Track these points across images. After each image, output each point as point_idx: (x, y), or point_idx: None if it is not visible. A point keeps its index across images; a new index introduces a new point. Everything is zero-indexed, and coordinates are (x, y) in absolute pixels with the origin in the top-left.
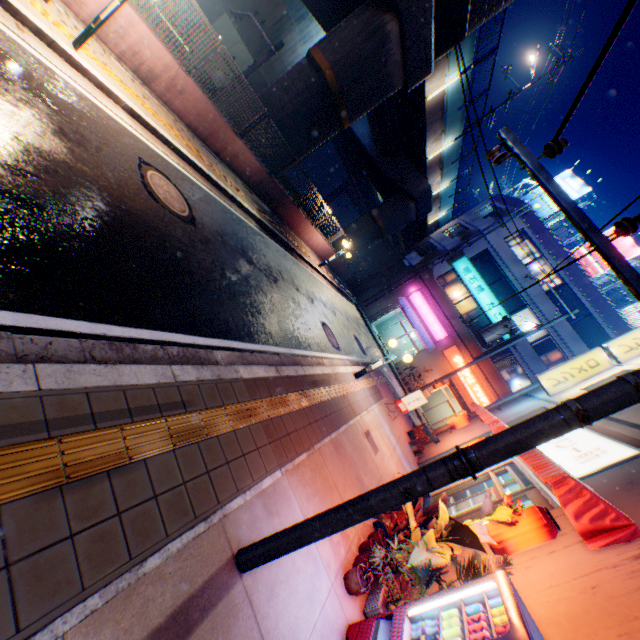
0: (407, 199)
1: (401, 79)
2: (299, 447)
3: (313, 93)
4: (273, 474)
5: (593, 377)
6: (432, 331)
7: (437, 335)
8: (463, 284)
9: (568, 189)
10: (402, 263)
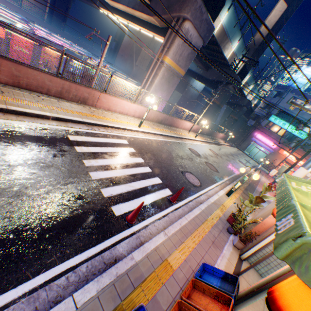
0: (242, 107)
1: (234, 91)
2: (256, 184)
3: (214, 108)
4: (256, 187)
5: None
6: (270, 146)
7: (272, 146)
8: (275, 125)
9: (307, 73)
10: (247, 125)
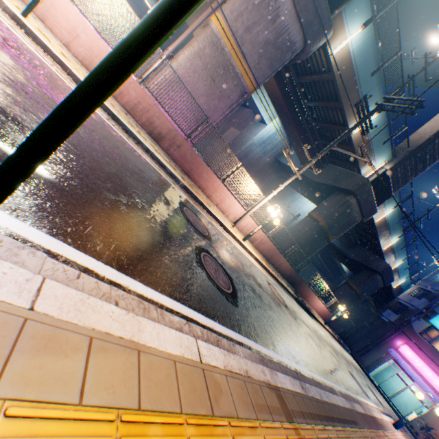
0: (373, 273)
1: (359, 217)
2: None
3: (314, 230)
4: None
5: None
6: (434, 385)
7: None
8: None
9: None
10: (380, 318)
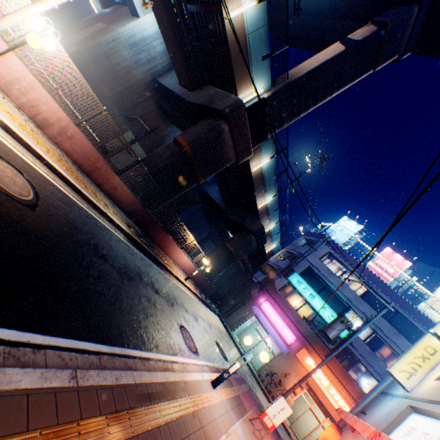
0: (249, 233)
1: (234, 155)
2: None
3: (177, 158)
4: None
5: (438, 364)
6: (283, 335)
7: (288, 338)
8: (299, 293)
9: (349, 226)
10: (252, 280)
